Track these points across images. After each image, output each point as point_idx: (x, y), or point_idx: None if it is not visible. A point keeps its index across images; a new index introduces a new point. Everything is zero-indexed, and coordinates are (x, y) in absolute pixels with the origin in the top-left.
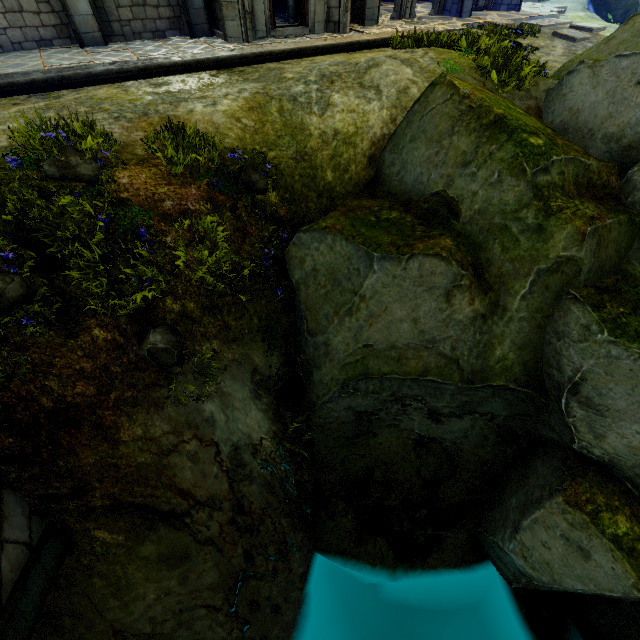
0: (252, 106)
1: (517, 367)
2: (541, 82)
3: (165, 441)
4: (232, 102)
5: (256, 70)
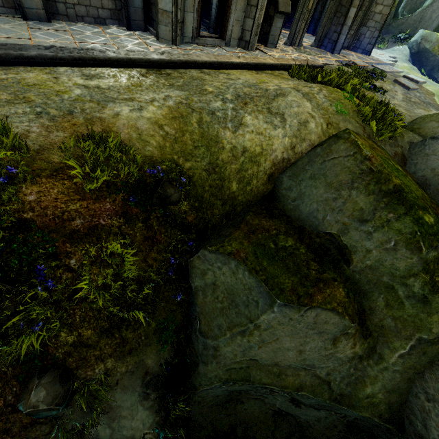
0: (175, 116)
1: (383, 405)
2: (405, 135)
3: None
4: (157, 109)
5: (181, 76)
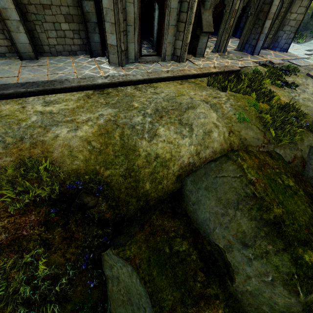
0: (102, 133)
1: None
2: (305, 139)
3: None
4: (89, 128)
5: (117, 94)
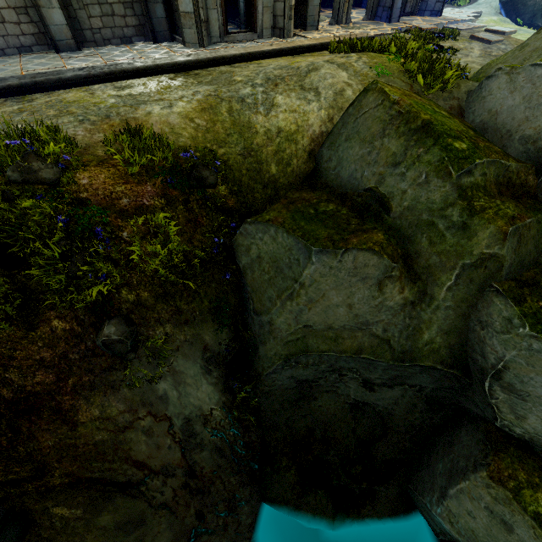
0: (204, 107)
1: (443, 350)
2: (462, 84)
3: (121, 419)
4: (186, 104)
5: (209, 73)
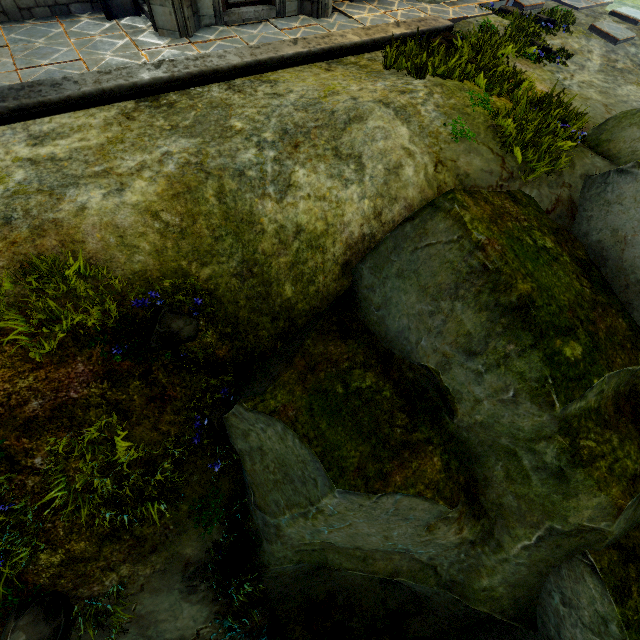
0: (178, 192)
1: (506, 600)
2: (578, 163)
3: None
4: (148, 184)
5: (192, 105)
